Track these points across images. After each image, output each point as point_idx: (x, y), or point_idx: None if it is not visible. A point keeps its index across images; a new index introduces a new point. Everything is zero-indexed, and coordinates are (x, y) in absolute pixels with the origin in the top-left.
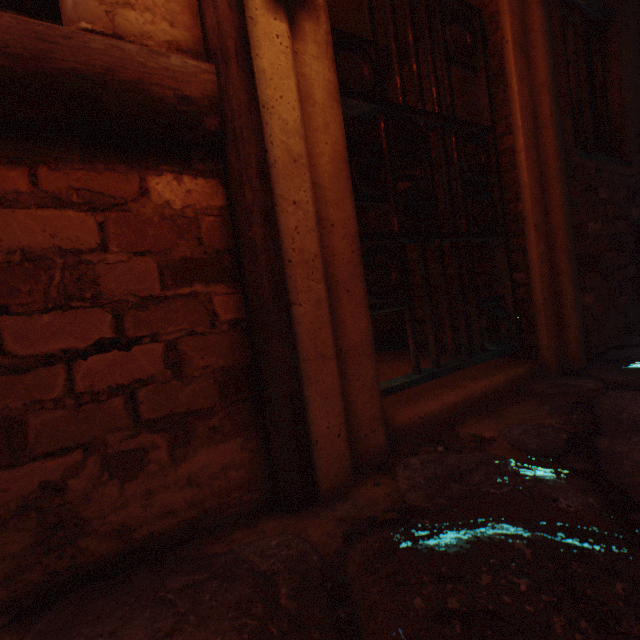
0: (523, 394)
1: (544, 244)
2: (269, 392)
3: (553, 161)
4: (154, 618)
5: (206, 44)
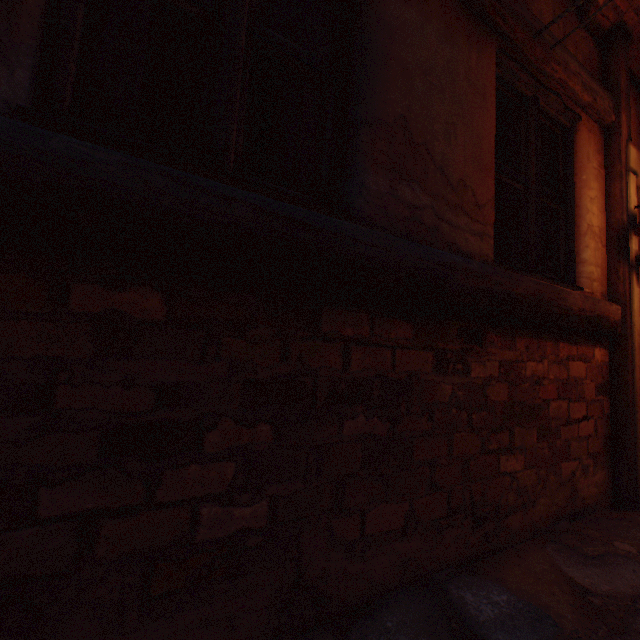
0: None
1: None
2: (626, 450)
3: None
4: (637, 531)
5: (610, 294)
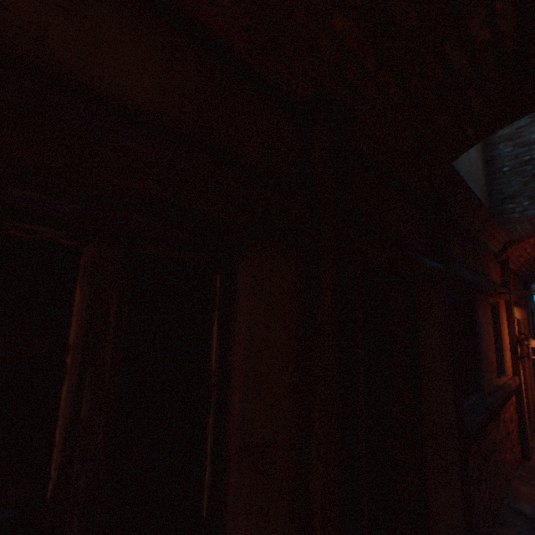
0: (533, 436)
1: (531, 392)
2: (525, 436)
3: (531, 370)
4: None
5: (513, 370)
